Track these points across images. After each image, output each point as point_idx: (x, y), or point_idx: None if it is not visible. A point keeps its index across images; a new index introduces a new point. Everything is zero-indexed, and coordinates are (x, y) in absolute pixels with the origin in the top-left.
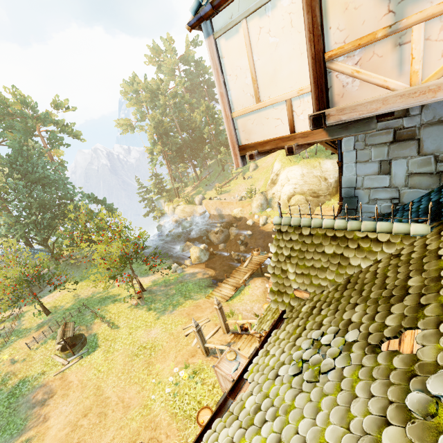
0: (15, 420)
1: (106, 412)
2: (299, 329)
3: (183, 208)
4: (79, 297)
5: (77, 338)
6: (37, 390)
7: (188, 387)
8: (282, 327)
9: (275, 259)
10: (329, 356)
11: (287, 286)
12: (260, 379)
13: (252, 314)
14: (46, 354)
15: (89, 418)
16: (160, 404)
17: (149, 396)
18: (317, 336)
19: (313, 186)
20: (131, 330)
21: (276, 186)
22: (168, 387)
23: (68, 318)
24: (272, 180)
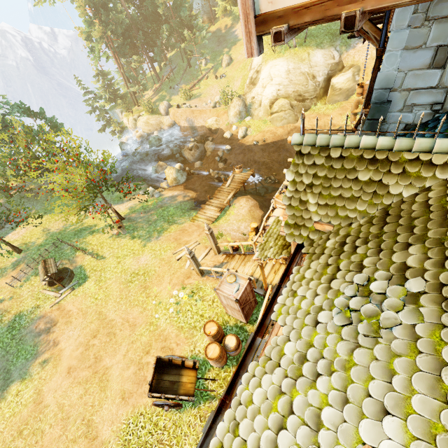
0: (25, 347)
1: (114, 332)
2: (330, 269)
3: (146, 120)
4: (50, 232)
5: (63, 272)
6: (36, 321)
7: (189, 305)
8: (304, 263)
9: (292, 188)
10: (389, 309)
11: (306, 218)
12: (295, 324)
13: (240, 233)
14: (34, 290)
15: (99, 338)
16: (166, 321)
17: (152, 315)
18: (362, 281)
19: (300, 87)
20: (118, 259)
21: (256, 88)
22: (170, 307)
23: (45, 254)
24: (251, 79)
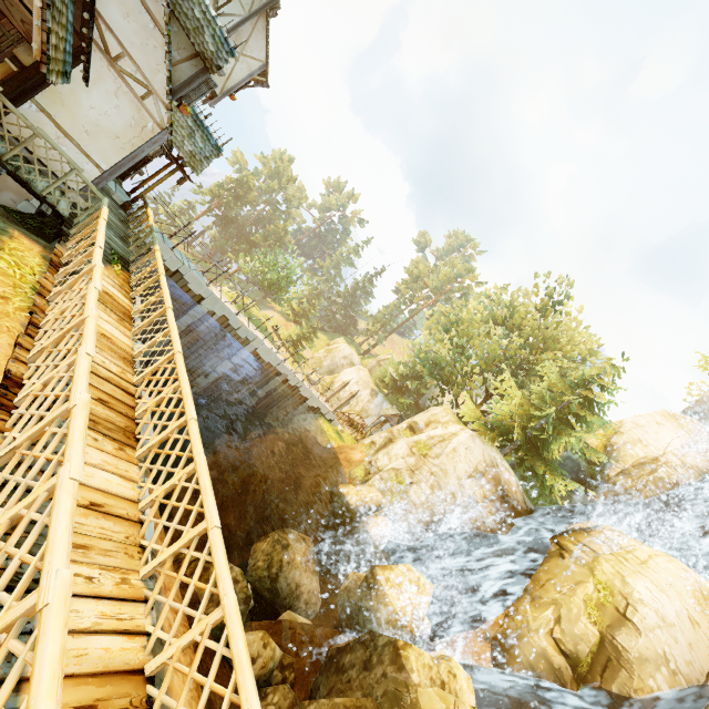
0: None
1: None
2: None
3: None
4: None
5: None
6: None
7: None
8: None
9: None
10: None
11: None
12: None
13: None
14: None
15: None
16: None
17: None
18: None
19: None
20: None
21: None
22: None
23: None
24: None
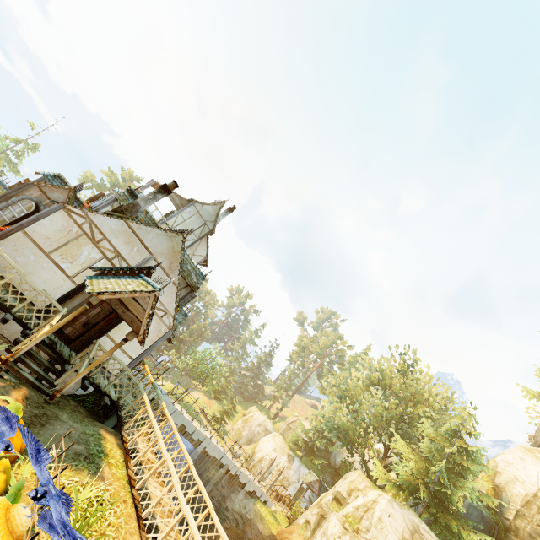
0: None
1: None
2: None
3: None
4: None
5: None
6: None
7: None
8: None
9: None
10: None
11: None
12: None
13: None
14: None
15: None
16: None
17: None
18: None
19: None
20: None
21: None
22: None
23: None
24: None
